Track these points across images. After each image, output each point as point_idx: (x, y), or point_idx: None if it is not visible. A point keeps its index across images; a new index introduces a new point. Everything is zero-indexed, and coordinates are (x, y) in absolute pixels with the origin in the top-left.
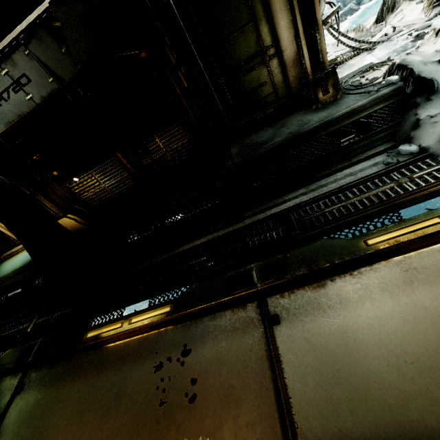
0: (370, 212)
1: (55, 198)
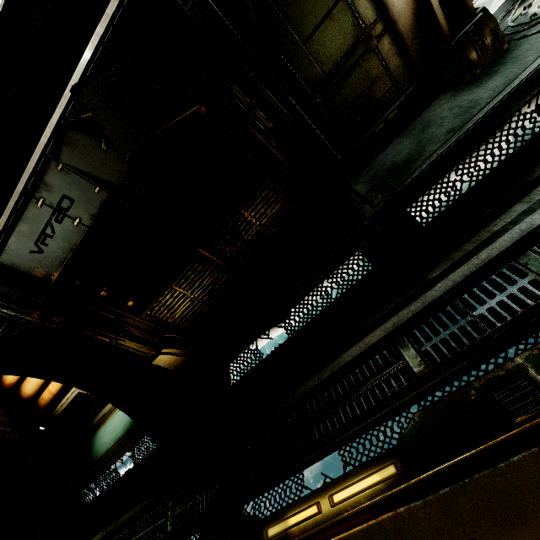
0: None
1: (139, 334)
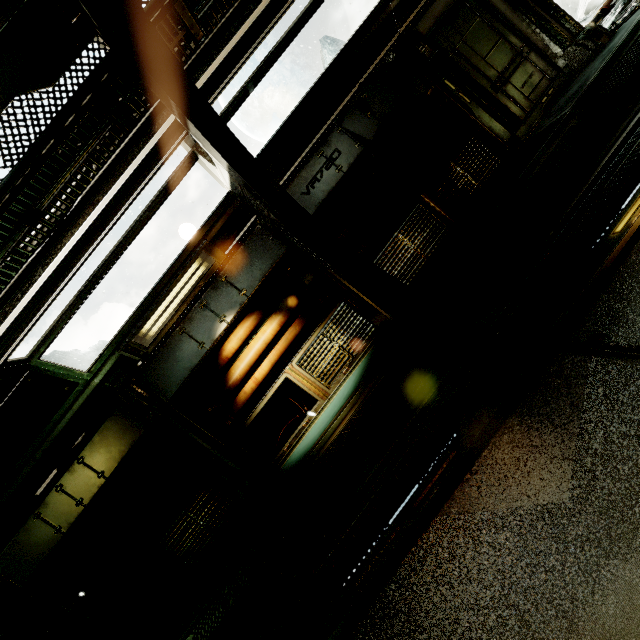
0: None
1: None
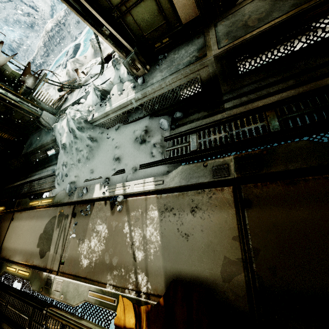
0: (37, 192)
1: None
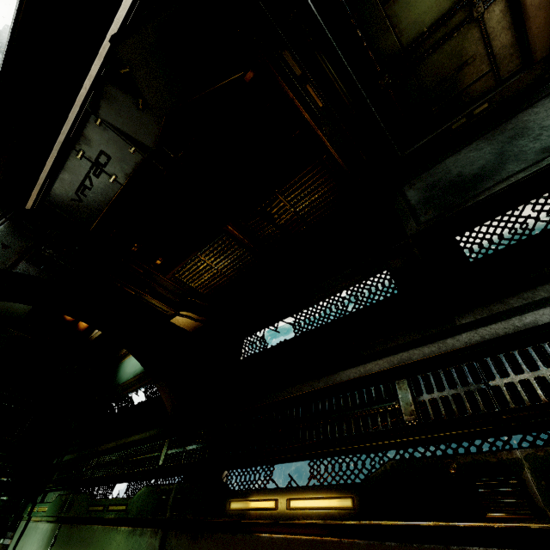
0: None
1: (163, 292)
